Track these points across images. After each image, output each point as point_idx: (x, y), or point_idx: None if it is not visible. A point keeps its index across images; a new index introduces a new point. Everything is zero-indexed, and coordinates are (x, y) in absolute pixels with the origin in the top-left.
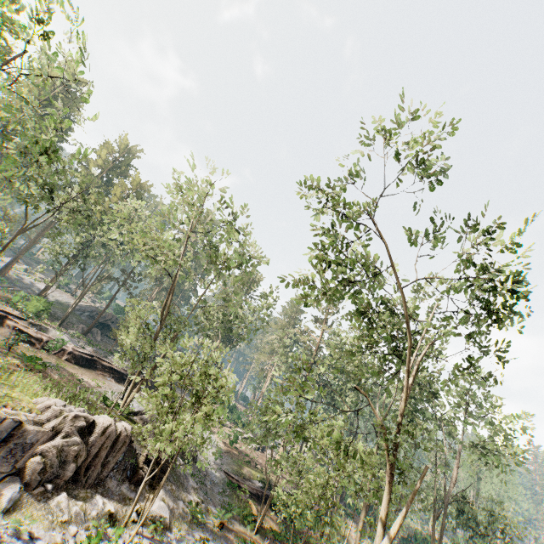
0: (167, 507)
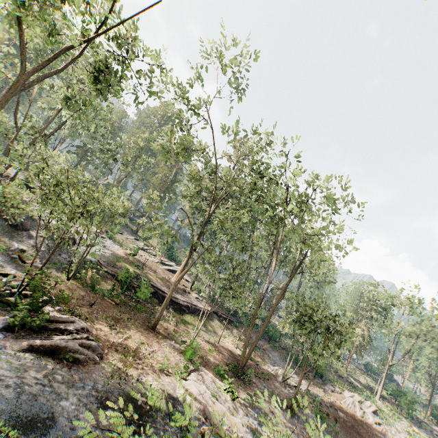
0: None
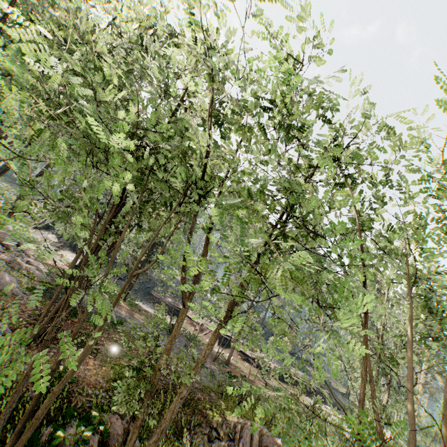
0: None
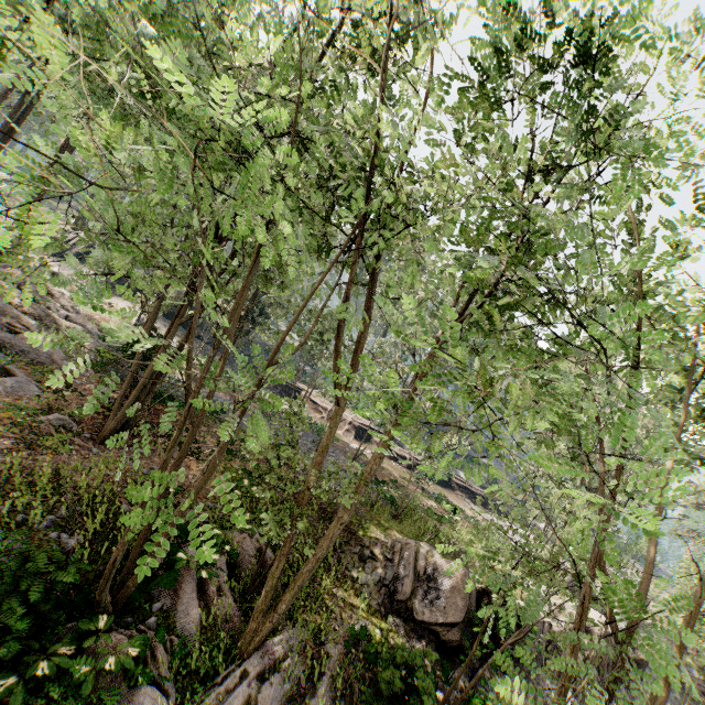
0: None
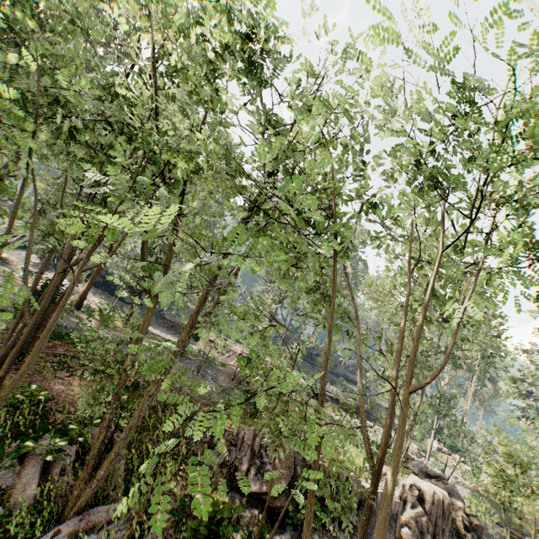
0: None
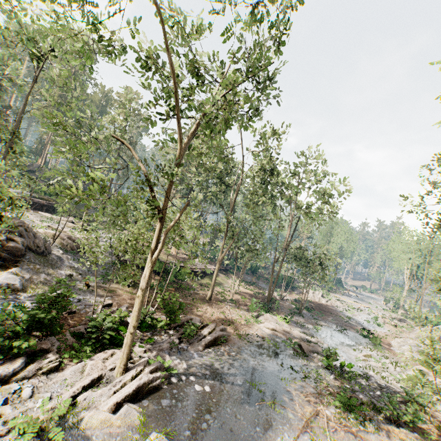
0: (19, 278)
